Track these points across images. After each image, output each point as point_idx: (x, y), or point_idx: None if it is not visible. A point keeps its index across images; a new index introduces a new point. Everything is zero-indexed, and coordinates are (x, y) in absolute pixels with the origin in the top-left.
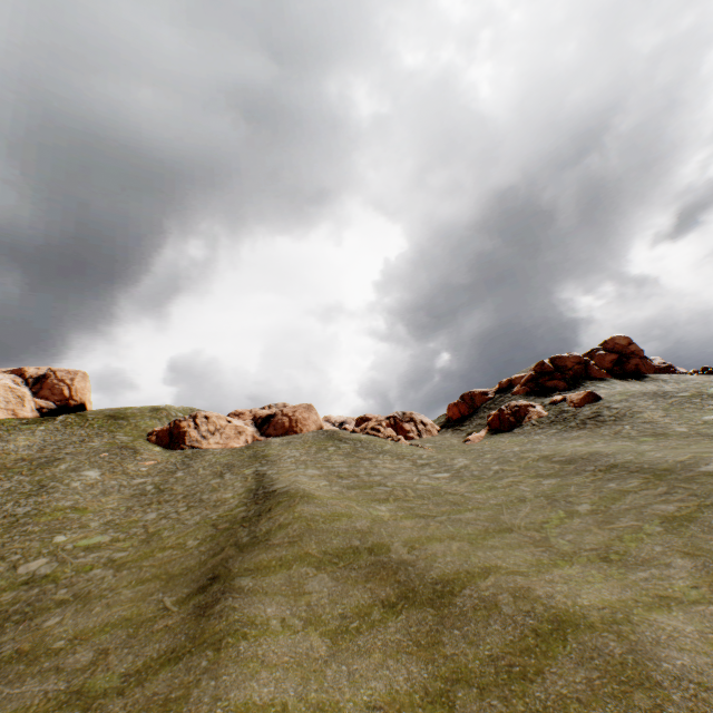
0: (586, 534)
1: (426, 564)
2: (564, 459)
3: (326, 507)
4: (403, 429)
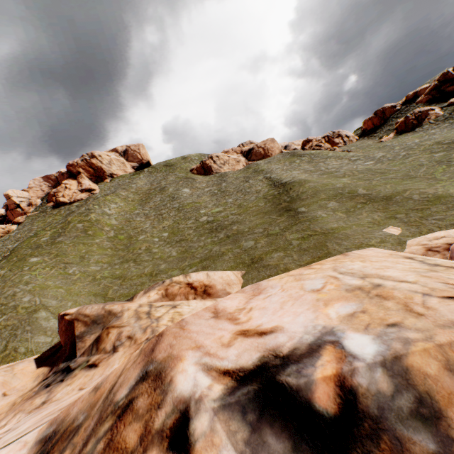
0: None
1: (376, 193)
2: (450, 141)
3: (318, 183)
4: (334, 143)
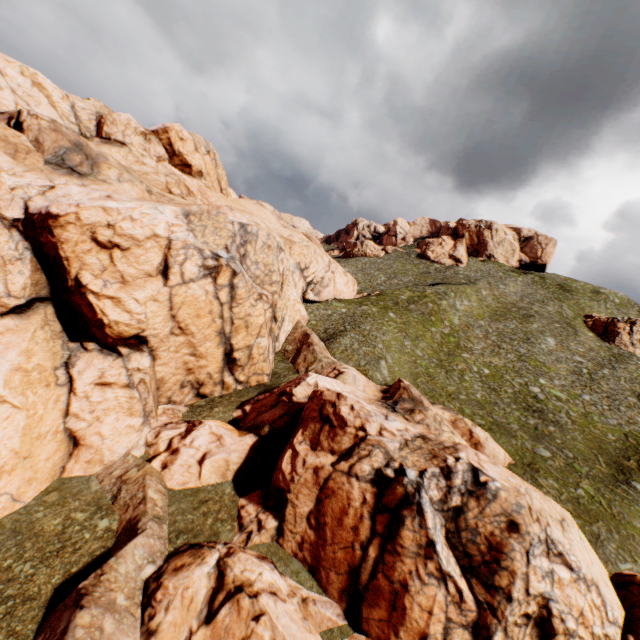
0: None
1: None
2: None
3: None
4: None
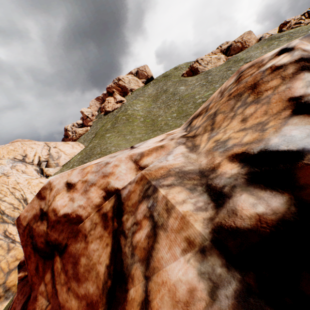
0: None
1: None
2: None
3: None
4: None
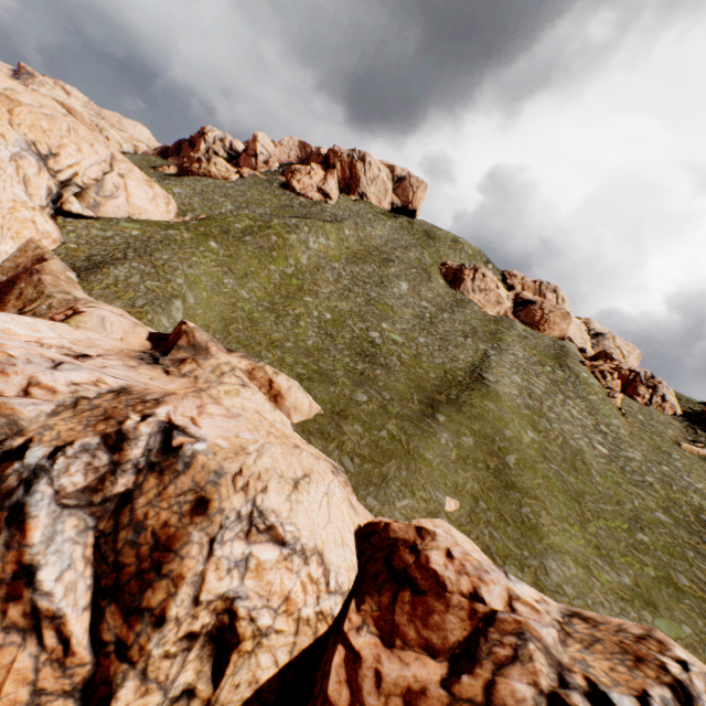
0: (612, 540)
1: (515, 473)
2: None
3: (500, 411)
4: (635, 389)
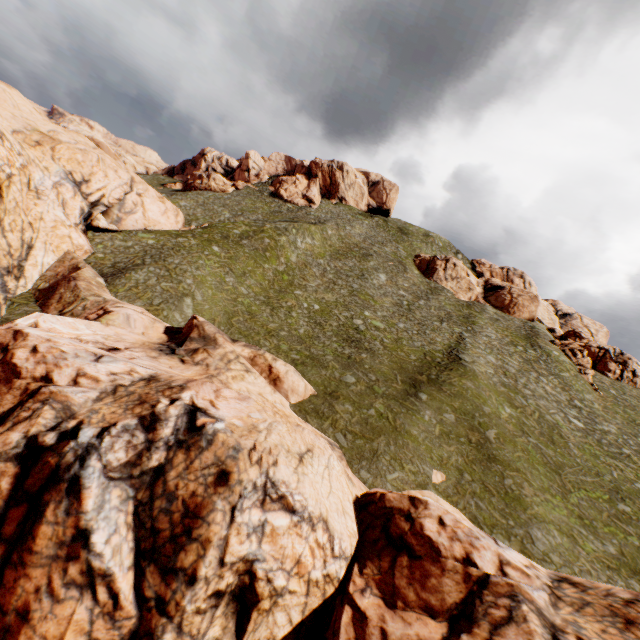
0: (594, 510)
1: (495, 447)
2: None
3: (477, 389)
4: (605, 366)
